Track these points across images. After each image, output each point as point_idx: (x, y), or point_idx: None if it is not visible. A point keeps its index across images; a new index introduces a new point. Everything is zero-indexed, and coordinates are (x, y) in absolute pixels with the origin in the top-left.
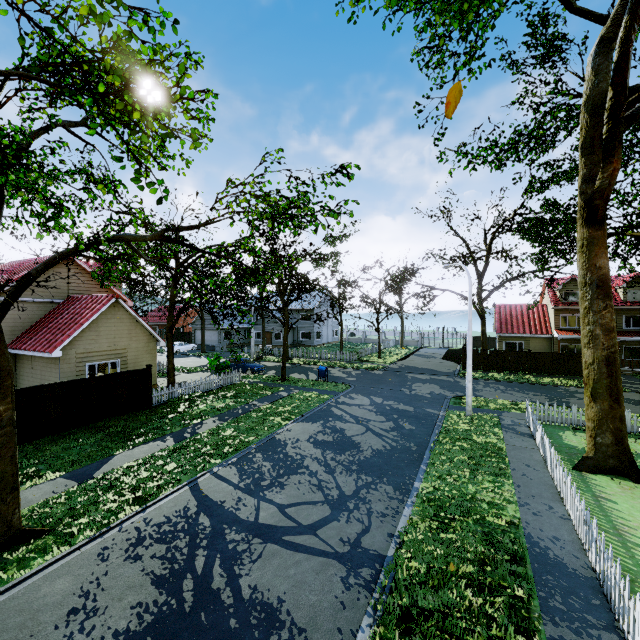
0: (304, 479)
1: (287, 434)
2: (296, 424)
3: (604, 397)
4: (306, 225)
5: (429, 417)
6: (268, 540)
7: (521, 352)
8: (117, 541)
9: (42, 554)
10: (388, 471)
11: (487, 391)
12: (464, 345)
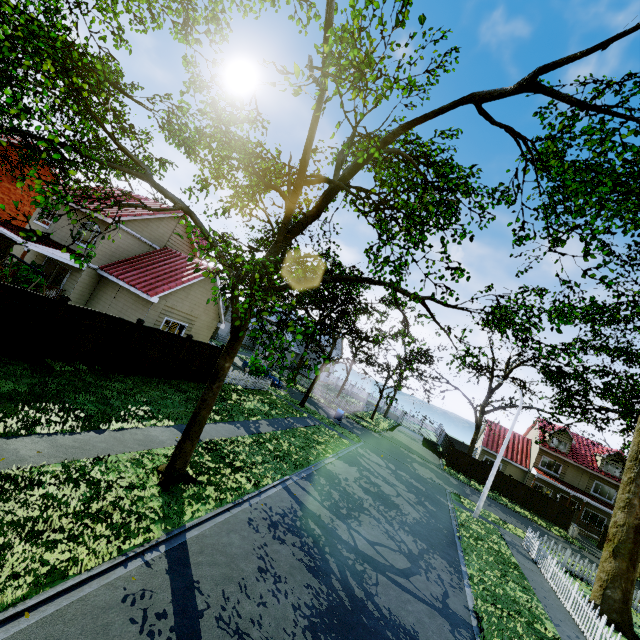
0: (373, 522)
1: (334, 468)
2: (336, 460)
3: (625, 558)
4: (558, 356)
5: (442, 504)
6: (376, 570)
7: (503, 474)
8: (256, 516)
9: (203, 502)
10: (435, 544)
11: (476, 499)
12: (452, 444)
